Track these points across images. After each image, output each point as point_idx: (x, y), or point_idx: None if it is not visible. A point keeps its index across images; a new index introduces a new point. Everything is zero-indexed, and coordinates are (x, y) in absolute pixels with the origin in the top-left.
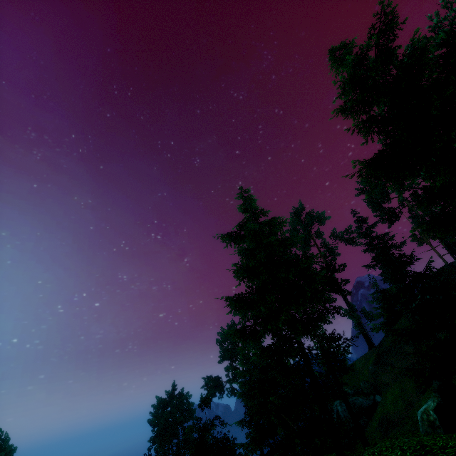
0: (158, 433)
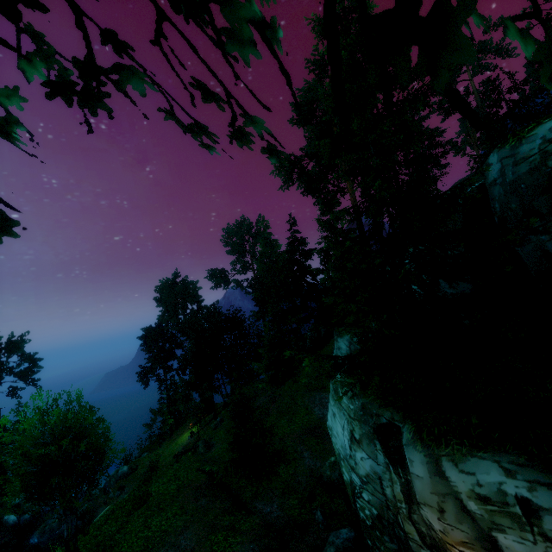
0: (170, 305)
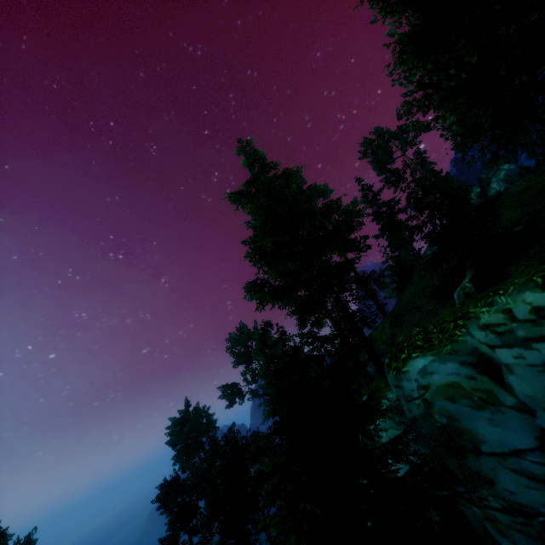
0: (181, 449)
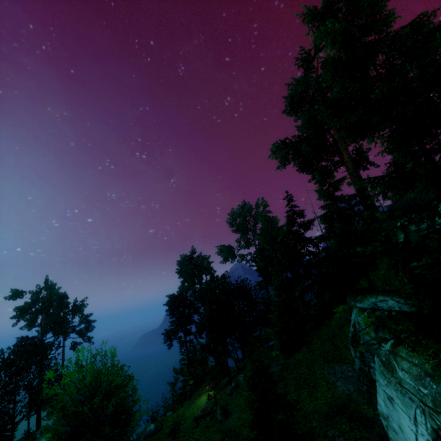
0: (188, 275)
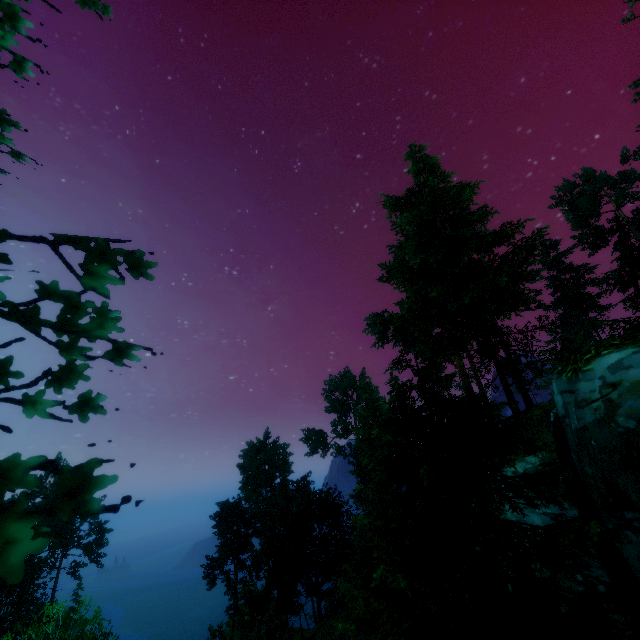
0: (251, 475)
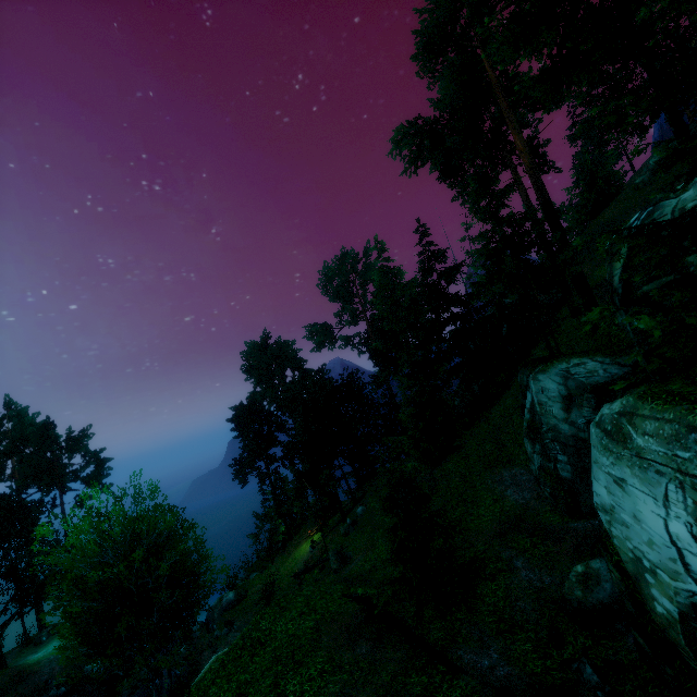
0: (263, 373)
